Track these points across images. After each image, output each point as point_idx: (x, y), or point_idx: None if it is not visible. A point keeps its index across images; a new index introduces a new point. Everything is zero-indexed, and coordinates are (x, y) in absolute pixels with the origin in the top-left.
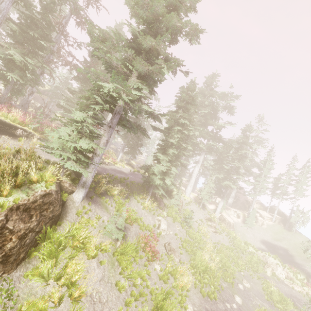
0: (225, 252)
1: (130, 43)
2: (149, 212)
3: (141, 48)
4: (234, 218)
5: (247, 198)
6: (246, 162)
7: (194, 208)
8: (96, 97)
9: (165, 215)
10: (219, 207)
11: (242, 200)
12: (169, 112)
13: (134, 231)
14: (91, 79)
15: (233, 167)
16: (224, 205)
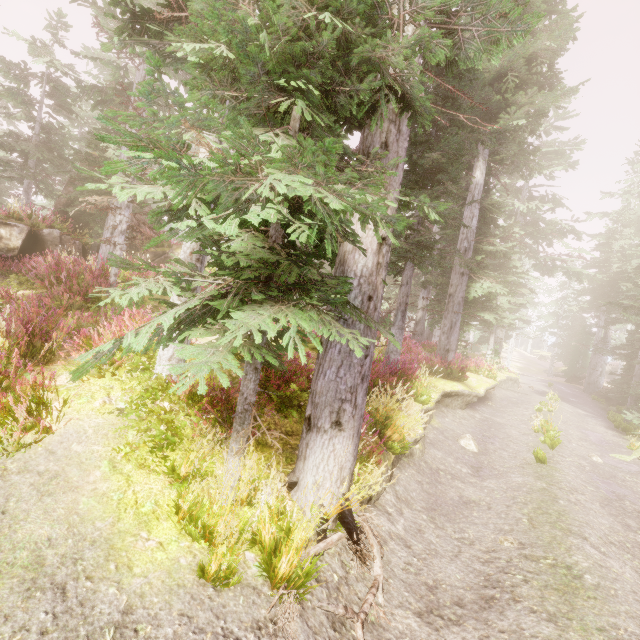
0: None
1: None
2: None
3: None
4: None
5: None
6: None
7: None
8: None
9: None
10: None
11: None
12: (637, 271)
13: None
14: None
15: None
16: None
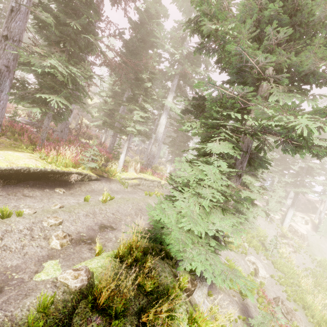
0: (324, 285)
1: (275, 16)
2: (236, 251)
3: (283, 23)
4: (302, 225)
5: (308, 198)
6: (322, 160)
7: (262, 222)
8: (231, 134)
9: (247, 247)
10: (289, 217)
11: (303, 200)
12: None
13: (250, 302)
14: (209, 97)
15: (304, 168)
16: (293, 213)
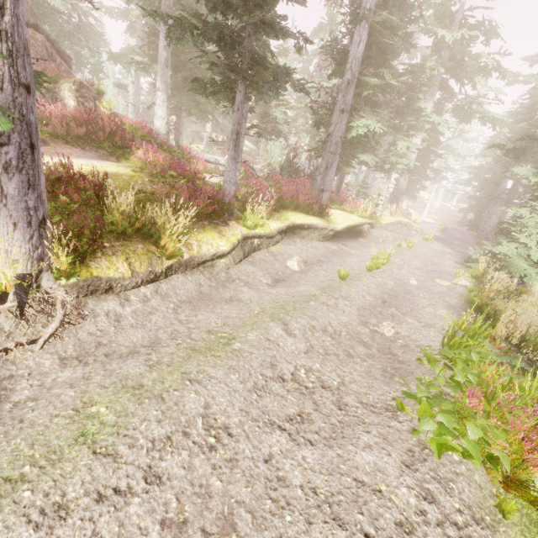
0: None
1: None
2: None
3: None
4: None
5: None
6: None
7: None
8: None
9: None
10: None
11: None
12: None
13: None
14: None
15: None
16: None
